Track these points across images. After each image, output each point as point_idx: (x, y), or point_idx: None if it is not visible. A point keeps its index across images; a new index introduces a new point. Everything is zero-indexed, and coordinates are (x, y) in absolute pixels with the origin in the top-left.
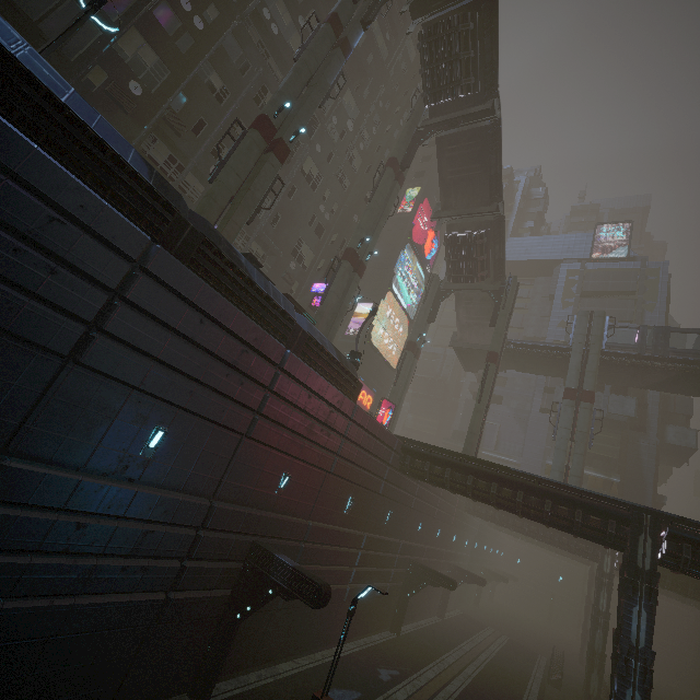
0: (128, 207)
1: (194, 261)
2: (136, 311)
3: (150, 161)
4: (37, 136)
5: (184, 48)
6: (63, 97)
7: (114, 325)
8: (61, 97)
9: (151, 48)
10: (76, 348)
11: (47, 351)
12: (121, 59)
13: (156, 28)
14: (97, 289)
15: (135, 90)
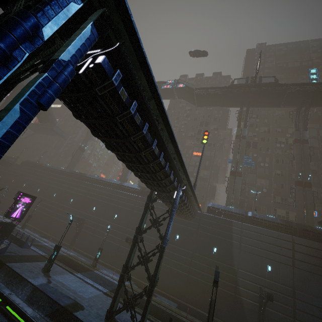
0: (284, 230)
1: (304, 235)
2: (298, 252)
3: (277, 203)
4: (266, 226)
5: (267, 172)
6: (265, 218)
7: (296, 257)
8: (265, 219)
9: (262, 179)
10: (292, 264)
11: (288, 265)
12: (259, 187)
13: (260, 174)
14: (289, 250)
15: (264, 190)
